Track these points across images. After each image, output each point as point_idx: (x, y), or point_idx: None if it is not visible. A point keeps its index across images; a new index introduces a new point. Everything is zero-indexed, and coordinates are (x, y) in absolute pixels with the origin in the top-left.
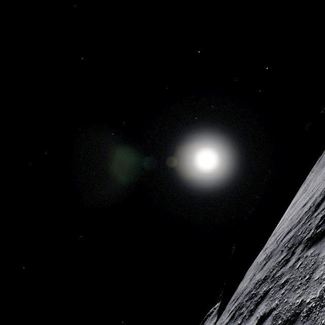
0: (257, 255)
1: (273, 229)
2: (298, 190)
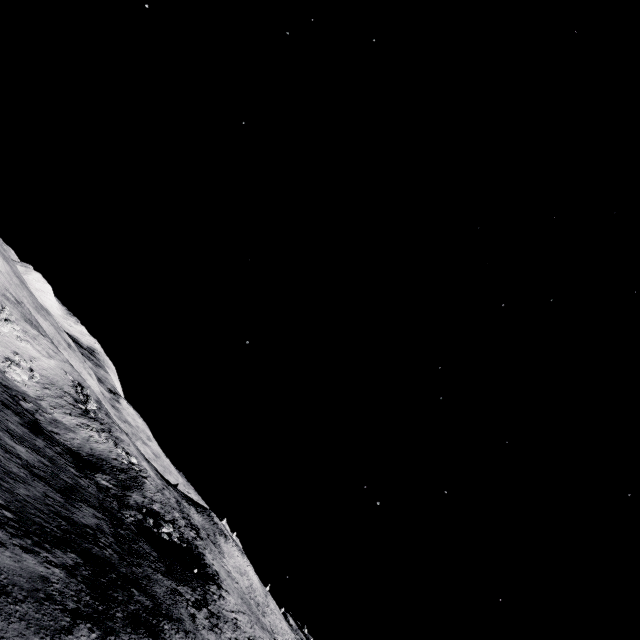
0: None
1: None
2: None
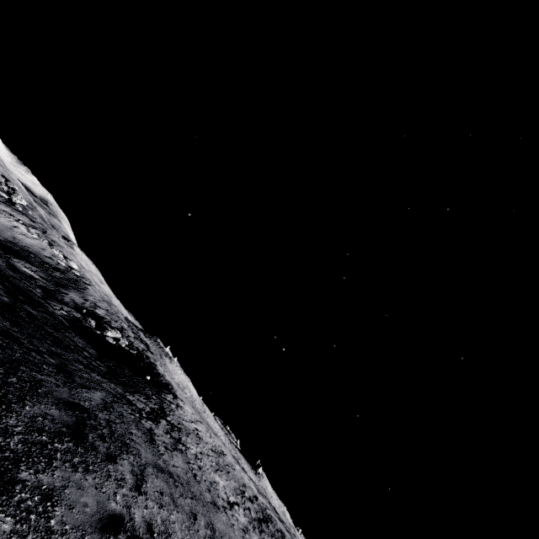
0: None
1: None
2: None
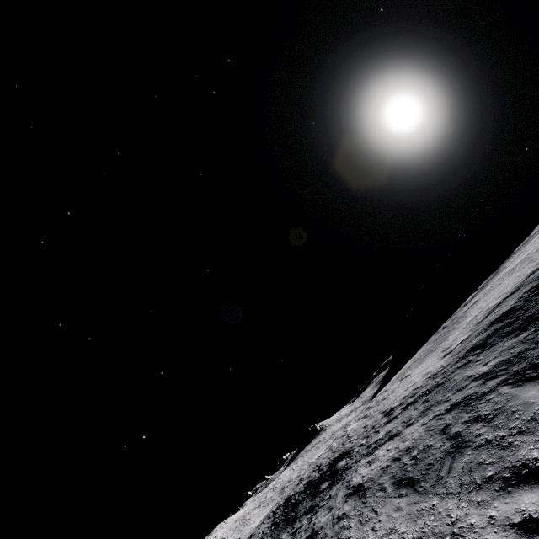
0: (425, 340)
1: (449, 316)
2: (493, 270)
